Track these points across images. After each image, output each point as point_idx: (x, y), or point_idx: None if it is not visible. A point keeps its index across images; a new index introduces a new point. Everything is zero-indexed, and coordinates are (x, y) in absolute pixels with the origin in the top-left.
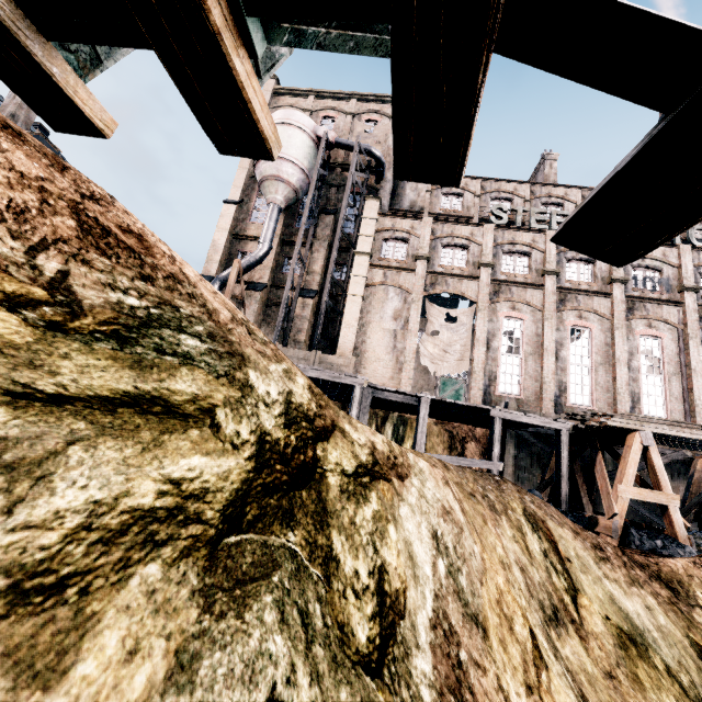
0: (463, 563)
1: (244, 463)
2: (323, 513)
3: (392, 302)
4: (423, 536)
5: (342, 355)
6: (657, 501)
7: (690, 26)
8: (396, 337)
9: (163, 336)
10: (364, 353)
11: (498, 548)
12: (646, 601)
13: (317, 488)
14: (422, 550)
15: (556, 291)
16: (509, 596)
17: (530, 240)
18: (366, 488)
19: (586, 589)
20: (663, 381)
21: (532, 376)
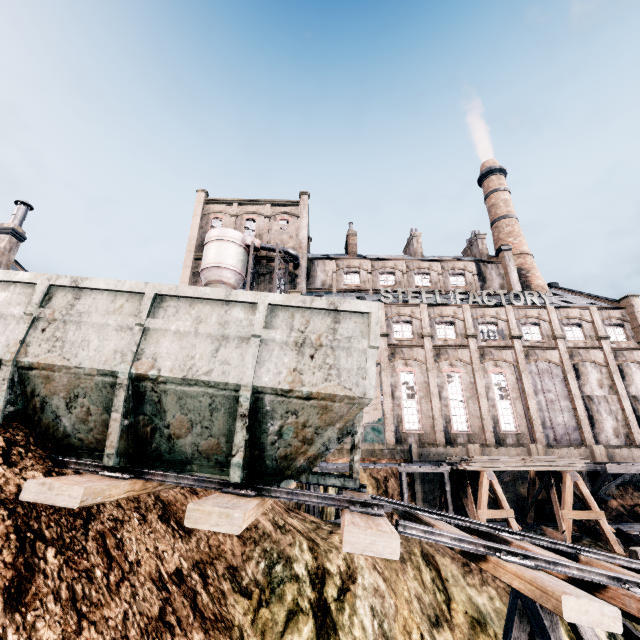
0: (385, 615)
1: (312, 621)
2: (334, 626)
3: None
4: (367, 611)
5: None
6: (501, 516)
7: (404, 510)
8: None
9: (275, 575)
10: None
11: (405, 592)
12: (490, 594)
13: (330, 615)
14: (367, 620)
15: (433, 348)
16: (410, 620)
17: (410, 312)
18: (343, 601)
19: (456, 597)
20: (510, 404)
21: (426, 414)
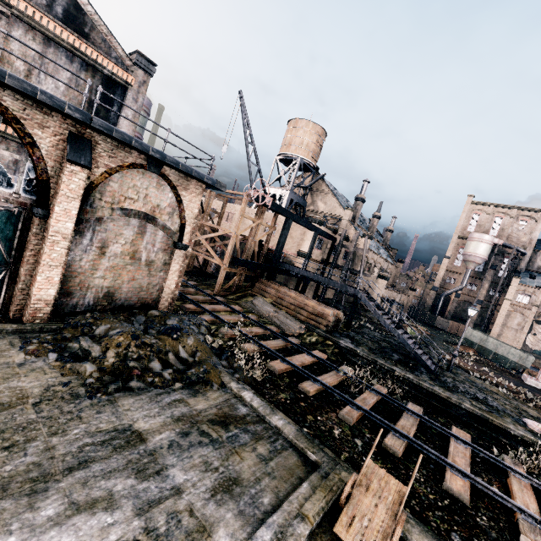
0: None
1: None
2: None
3: (517, 319)
4: None
5: (493, 334)
6: None
7: None
8: (517, 332)
9: None
10: (502, 334)
11: None
12: None
13: None
14: None
15: None
16: None
17: None
18: None
19: None
20: None
21: None
